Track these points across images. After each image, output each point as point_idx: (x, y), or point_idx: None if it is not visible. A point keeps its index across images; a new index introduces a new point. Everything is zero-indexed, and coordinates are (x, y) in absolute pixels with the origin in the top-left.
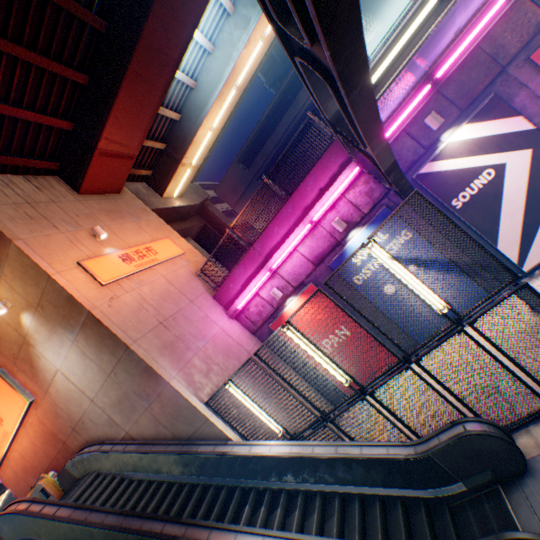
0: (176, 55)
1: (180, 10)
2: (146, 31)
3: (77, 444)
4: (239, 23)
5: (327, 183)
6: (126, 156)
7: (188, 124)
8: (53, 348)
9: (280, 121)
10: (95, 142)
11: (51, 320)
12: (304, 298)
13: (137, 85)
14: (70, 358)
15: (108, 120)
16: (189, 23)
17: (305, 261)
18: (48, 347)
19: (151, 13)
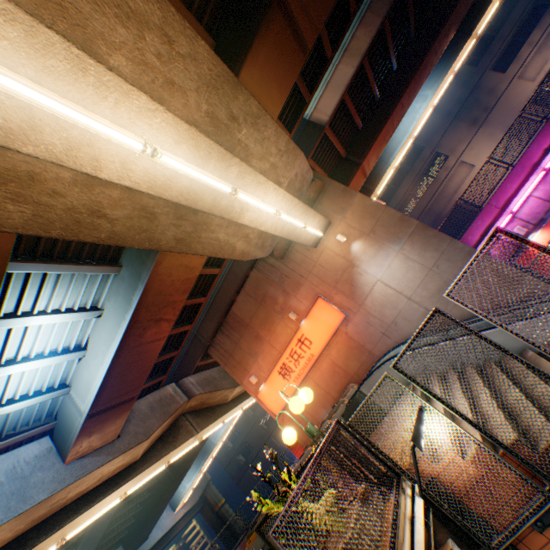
0: (405, 110)
1: (416, 84)
2: (404, 94)
3: (383, 350)
4: (418, 100)
5: (549, 145)
6: (365, 174)
7: (380, 165)
8: (376, 262)
9: (398, 186)
10: (360, 160)
11: (379, 240)
12: (546, 230)
13: (388, 126)
14: (391, 266)
15: (372, 145)
16: (415, 92)
17: (539, 202)
18: (371, 263)
19: (409, 85)
